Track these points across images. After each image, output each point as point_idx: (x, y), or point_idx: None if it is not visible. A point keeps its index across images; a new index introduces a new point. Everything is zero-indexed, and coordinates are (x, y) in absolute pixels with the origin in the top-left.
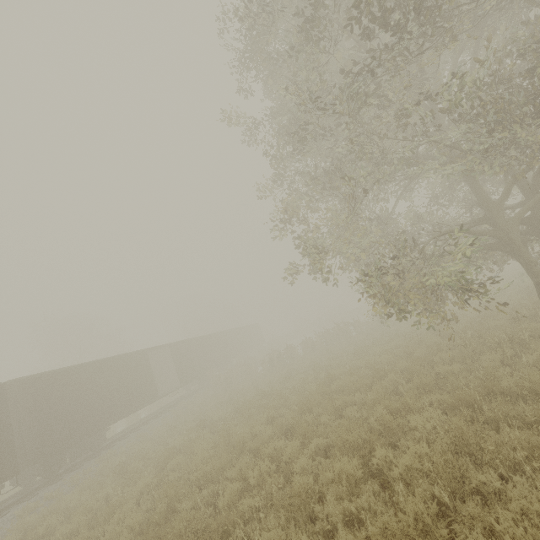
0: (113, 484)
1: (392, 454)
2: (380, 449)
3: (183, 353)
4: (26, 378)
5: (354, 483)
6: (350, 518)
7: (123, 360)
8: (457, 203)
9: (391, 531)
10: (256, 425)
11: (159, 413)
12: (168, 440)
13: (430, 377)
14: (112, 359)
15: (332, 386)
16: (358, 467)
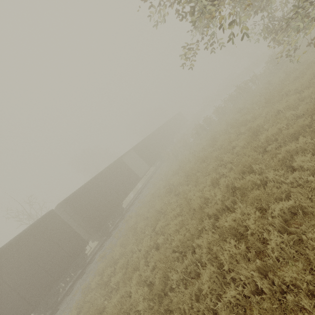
0: (132, 240)
1: None
2: None
3: (142, 150)
4: (62, 202)
5: None
6: None
7: (110, 169)
8: None
9: None
10: (206, 192)
11: (145, 184)
12: (153, 203)
13: None
14: (103, 171)
15: (262, 139)
16: None
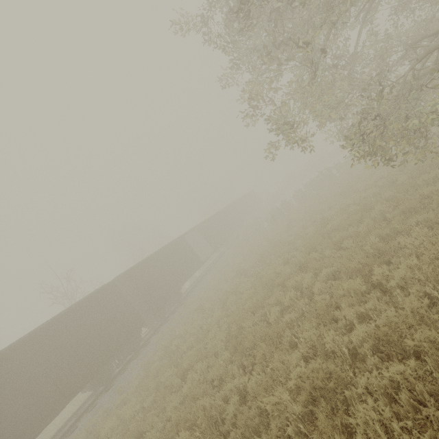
0: (199, 318)
1: (388, 270)
2: (377, 268)
3: (207, 230)
4: (123, 274)
5: (360, 293)
6: (362, 315)
7: (171, 247)
8: (431, 5)
9: (394, 321)
10: (277, 268)
11: (207, 271)
12: (220, 287)
13: (415, 201)
14: (165, 249)
15: (328, 227)
16: (361, 284)
